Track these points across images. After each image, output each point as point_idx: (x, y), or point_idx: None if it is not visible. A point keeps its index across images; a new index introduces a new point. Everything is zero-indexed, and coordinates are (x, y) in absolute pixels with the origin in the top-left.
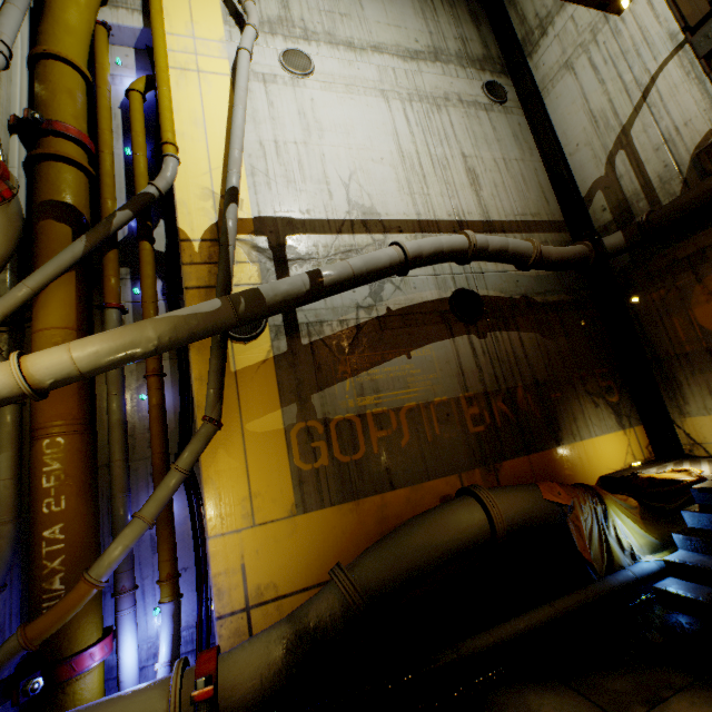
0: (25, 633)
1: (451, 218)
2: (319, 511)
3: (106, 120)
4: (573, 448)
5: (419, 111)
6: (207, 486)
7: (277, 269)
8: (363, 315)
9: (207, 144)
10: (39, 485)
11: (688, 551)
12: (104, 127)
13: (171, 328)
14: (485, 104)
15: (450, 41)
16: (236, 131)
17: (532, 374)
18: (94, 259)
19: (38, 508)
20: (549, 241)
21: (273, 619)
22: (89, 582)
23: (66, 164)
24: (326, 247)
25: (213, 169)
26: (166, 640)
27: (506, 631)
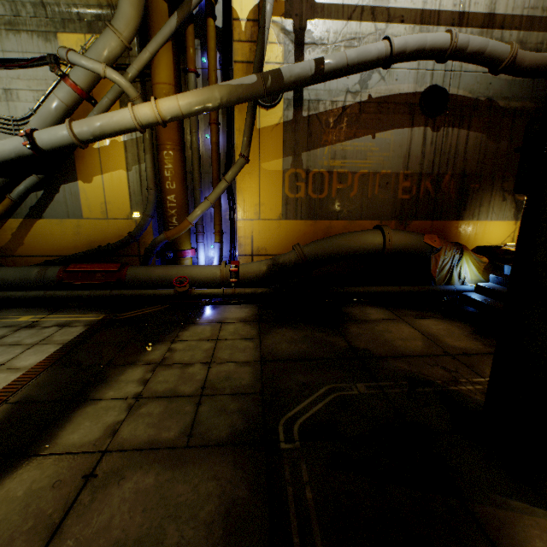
0: (166, 234)
1: (454, 9)
2: (294, 221)
3: None
4: (468, 224)
5: None
6: (238, 194)
7: (296, 52)
8: (349, 99)
9: None
10: (164, 174)
11: (493, 284)
12: None
13: (228, 93)
14: None
15: None
16: None
17: (463, 167)
18: (178, 31)
19: (164, 186)
20: (544, 43)
21: None
22: (188, 221)
23: None
24: (336, 34)
25: None
26: (217, 257)
27: (370, 289)
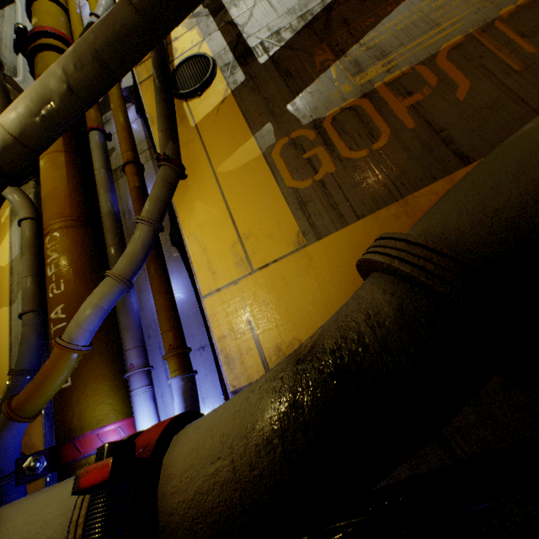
0: (8, 402)
1: None
2: (340, 231)
3: (75, 19)
4: None
5: None
6: (190, 244)
7: (216, 19)
8: None
9: None
10: (46, 276)
11: None
12: (74, 24)
13: (72, 54)
14: None
15: None
16: None
17: None
18: None
19: (47, 296)
20: None
21: None
22: (57, 343)
23: (47, 52)
24: None
25: None
26: None
27: None
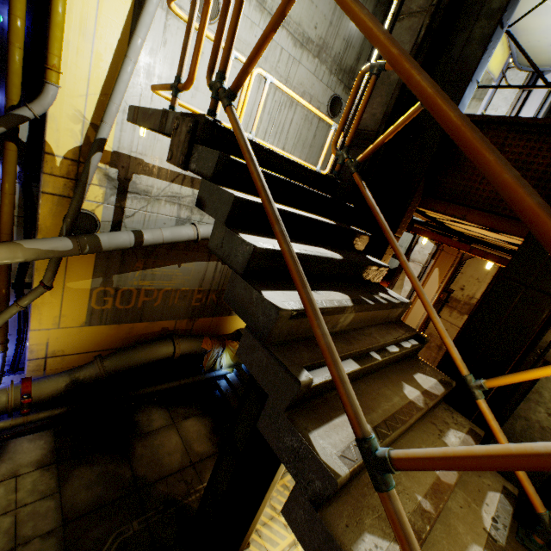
0: None
1: None
2: (98, 326)
3: None
4: (235, 317)
5: (277, 101)
6: (34, 309)
7: (118, 196)
8: None
9: (91, 63)
10: None
11: (235, 374)
12: None
13: (36, 256)
14: (323, 113)
15: (339, 40)
16: (121, 86)
17: None
18: None
19: None
20: None
21: (59, 362)
22: None
23: None
24: (159, 190)
25: (90, 94)
26: None
27: (159, 388)
